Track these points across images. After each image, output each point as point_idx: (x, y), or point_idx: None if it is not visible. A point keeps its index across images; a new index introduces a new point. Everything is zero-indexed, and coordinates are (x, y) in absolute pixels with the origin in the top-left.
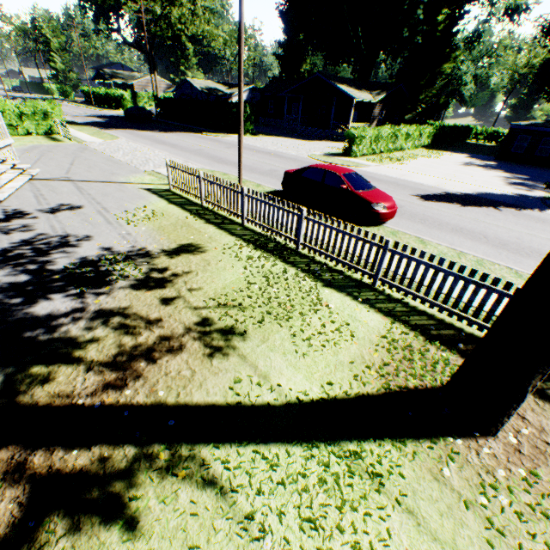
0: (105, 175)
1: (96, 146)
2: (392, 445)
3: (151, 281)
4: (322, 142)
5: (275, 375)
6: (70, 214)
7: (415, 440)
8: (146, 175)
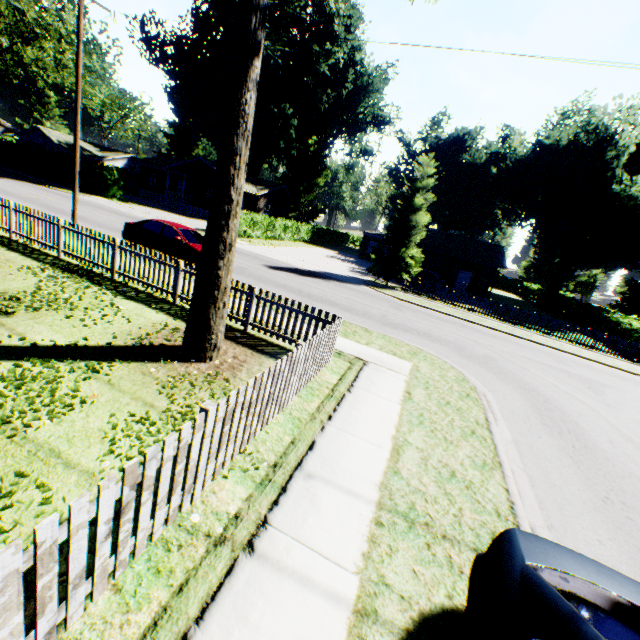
0: None
1: None
2: (121, 363)
3: None
4: (205, 221)
5: (33, 334)
6: None
7: (143, 362)
8: None
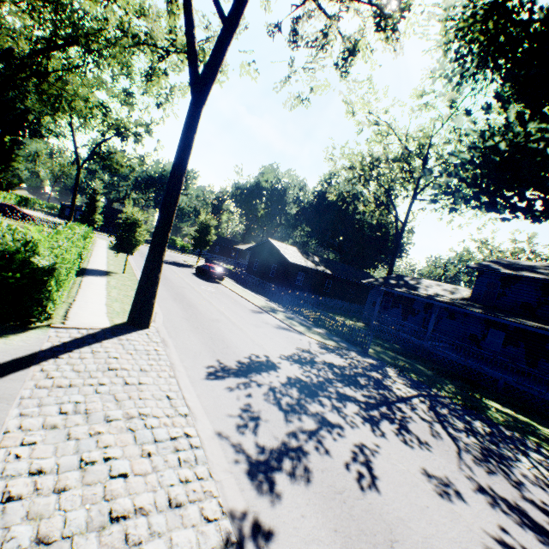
0: None
1: None
2: None
3: None
4: None
5: None
6: None
7: None
8: None
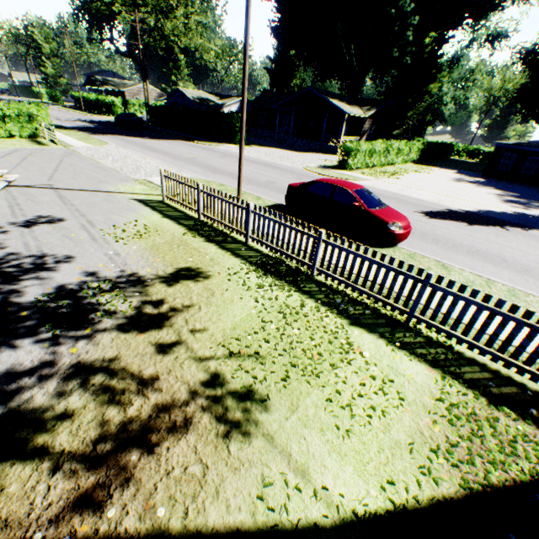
0: (92, 183)
1: (84, 151)
2: None
3: (144, 319)
4: (314, 154)
5: (316, 470)
6: (48, 228)
7: None
8: (137, 184)
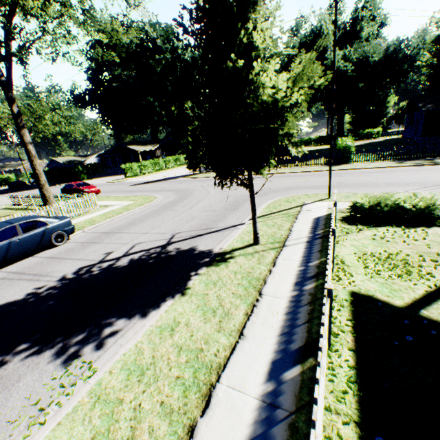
0: None
1: None
2: None
3: None
4: None
5: None
6: None
7: None
8: (4, 206)
